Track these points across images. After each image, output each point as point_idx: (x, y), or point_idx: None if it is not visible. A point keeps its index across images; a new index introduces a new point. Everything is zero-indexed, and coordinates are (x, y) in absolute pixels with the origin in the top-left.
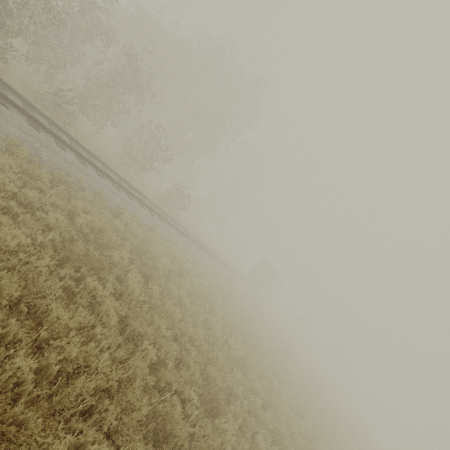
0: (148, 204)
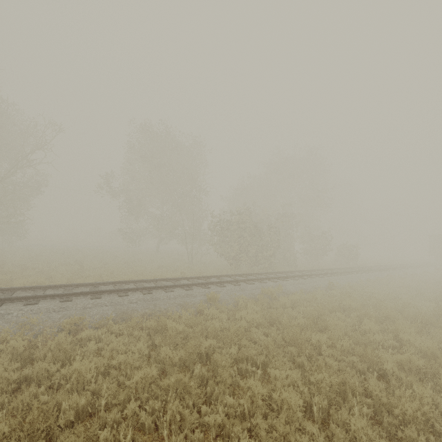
0: (364, 270)
